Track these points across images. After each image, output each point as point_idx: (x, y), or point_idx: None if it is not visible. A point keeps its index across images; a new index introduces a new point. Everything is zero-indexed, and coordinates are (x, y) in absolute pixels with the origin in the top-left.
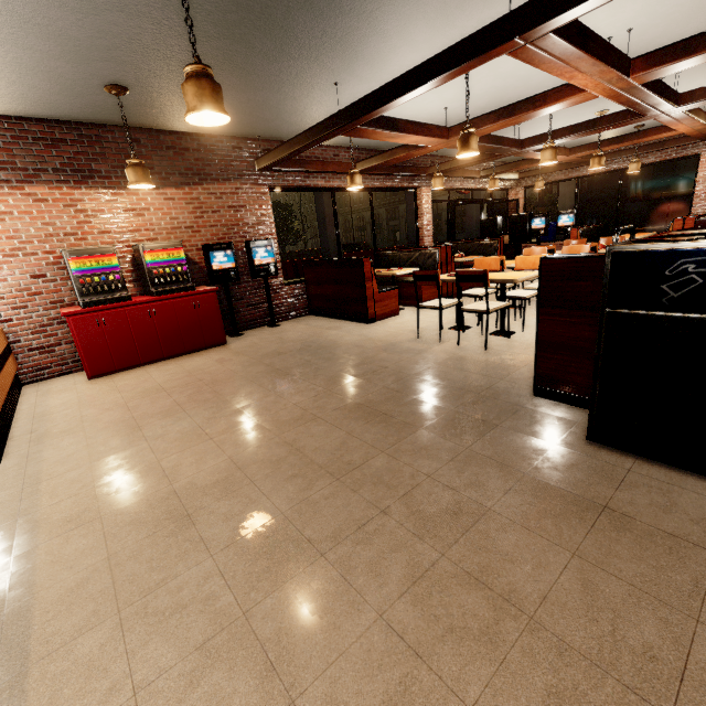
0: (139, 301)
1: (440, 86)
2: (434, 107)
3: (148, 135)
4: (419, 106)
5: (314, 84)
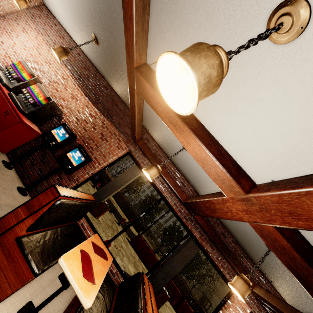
0: (1, 86)
1: (255, 109)
2: (257, 168)
3: (112, 91)
4: (239, 153)
5: (150, 57)
